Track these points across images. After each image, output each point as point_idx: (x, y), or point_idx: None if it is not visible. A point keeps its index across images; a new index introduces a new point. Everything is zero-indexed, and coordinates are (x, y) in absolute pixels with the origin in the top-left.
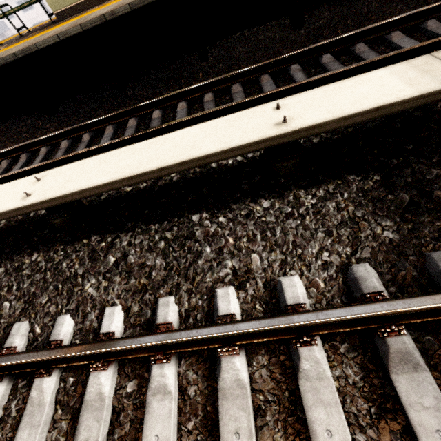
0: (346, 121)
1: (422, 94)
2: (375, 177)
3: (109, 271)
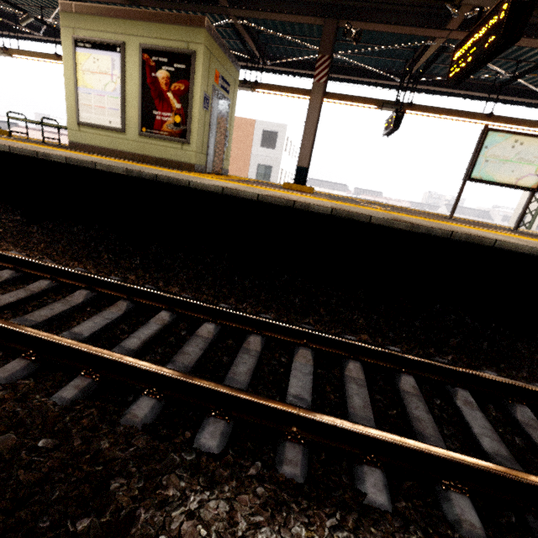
0: None
1: None
2: None
3: None
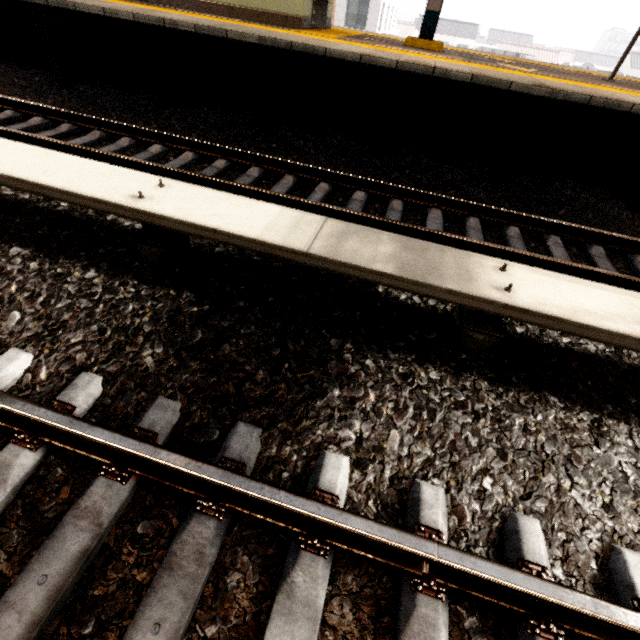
0: (188, 228)
1: (256, 239)
2: (207, 307)
3: None
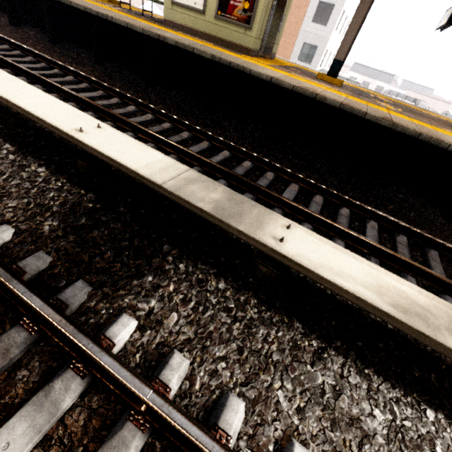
0: (99, 155)
1: (133, 170)
2: (99, 205)
3: None
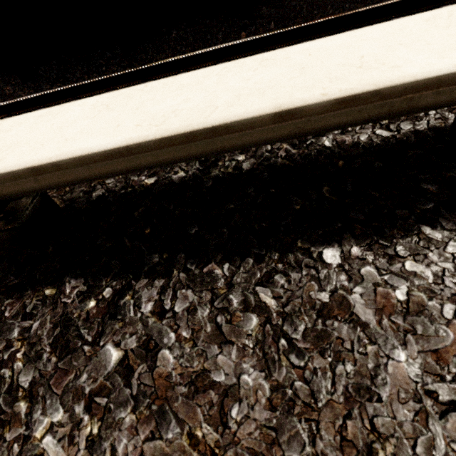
0: None
1: None
2: None
3: (105, 387)
